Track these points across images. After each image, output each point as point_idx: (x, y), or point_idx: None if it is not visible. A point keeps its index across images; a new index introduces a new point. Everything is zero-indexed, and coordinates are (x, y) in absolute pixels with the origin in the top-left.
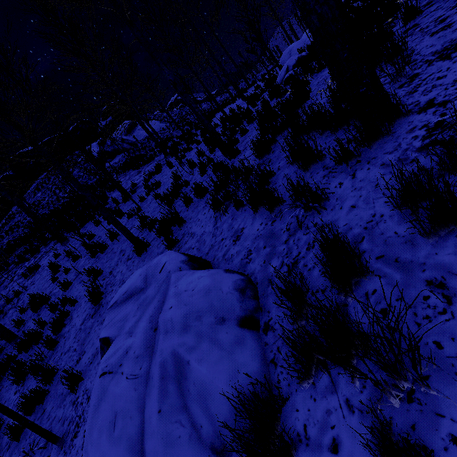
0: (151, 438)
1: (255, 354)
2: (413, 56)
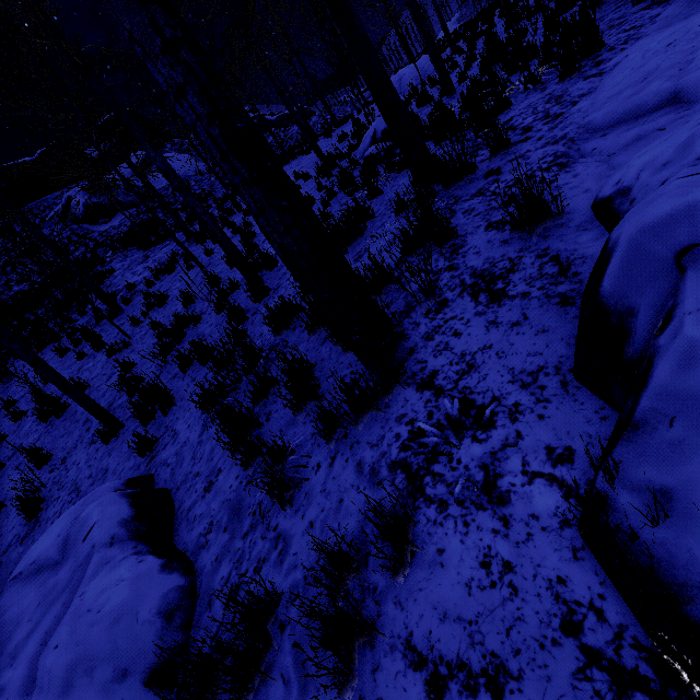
0: None
1: None
2: (459, 254)
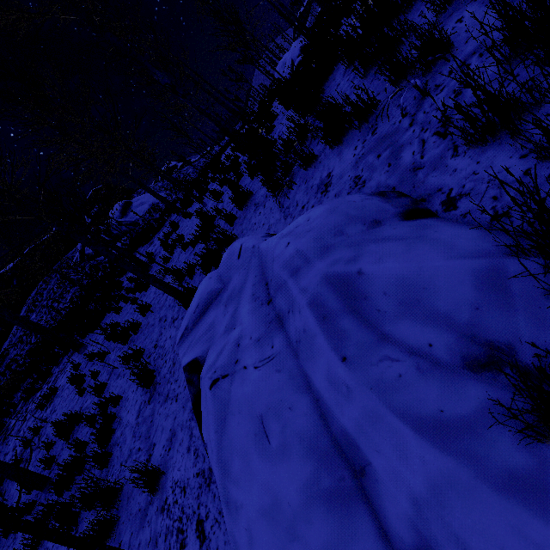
0: (350, 401)
1: (458, 227)
2: None
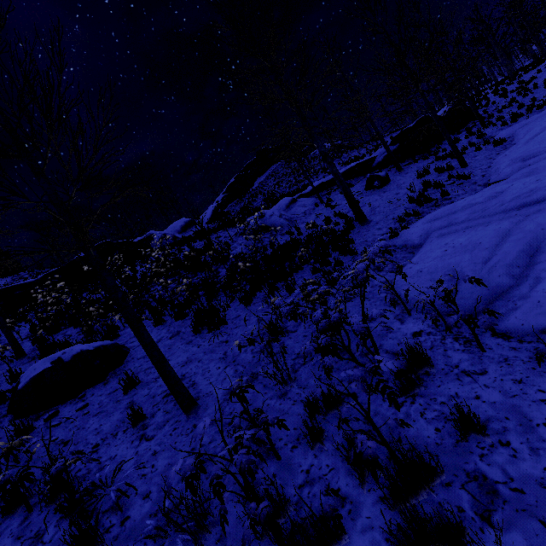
0: None
1: None
2: None
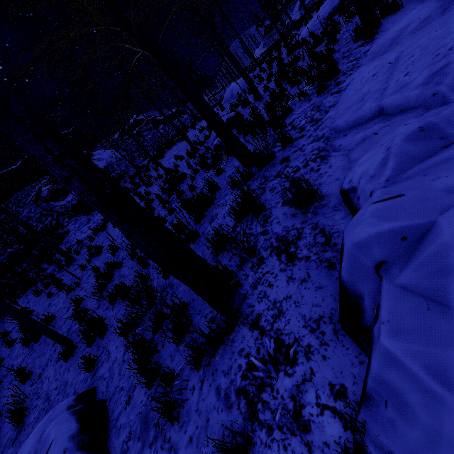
0: None
1: None
2: (268, 223)
